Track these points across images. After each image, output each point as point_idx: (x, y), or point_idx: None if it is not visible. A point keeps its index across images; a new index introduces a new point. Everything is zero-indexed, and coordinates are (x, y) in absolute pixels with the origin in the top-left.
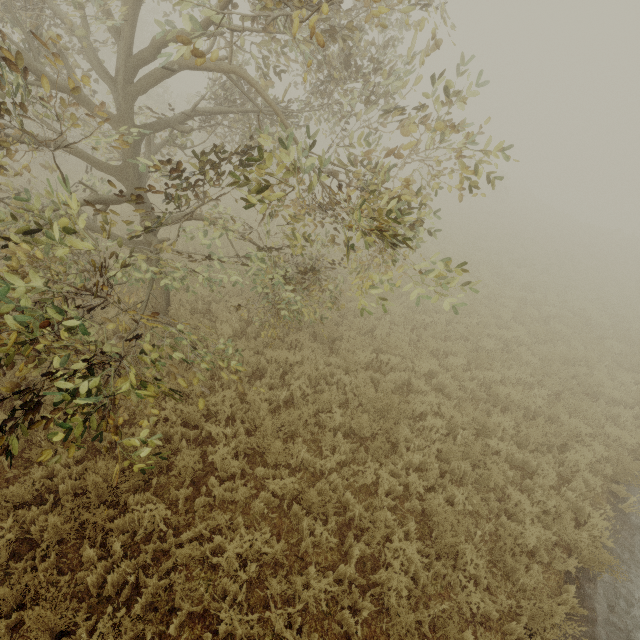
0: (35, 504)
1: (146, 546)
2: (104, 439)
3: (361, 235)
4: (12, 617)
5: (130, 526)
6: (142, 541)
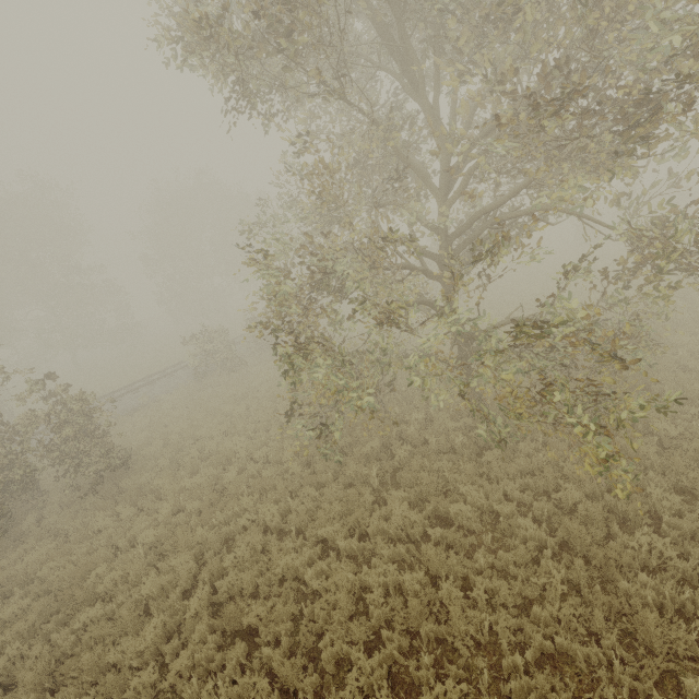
0: (532, 563)
1: (664, 575)
2: (534, 510)
3: (684, 269)
4: (616, 630)
5: (628, 566)
6: (649, 576)
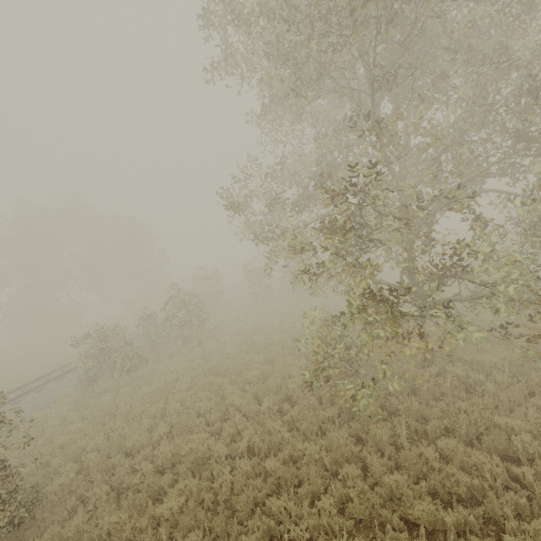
0: None
1: None
2: None
3: None
4: None
5: None
6: None
